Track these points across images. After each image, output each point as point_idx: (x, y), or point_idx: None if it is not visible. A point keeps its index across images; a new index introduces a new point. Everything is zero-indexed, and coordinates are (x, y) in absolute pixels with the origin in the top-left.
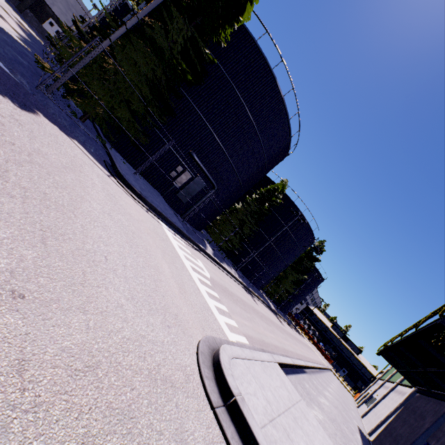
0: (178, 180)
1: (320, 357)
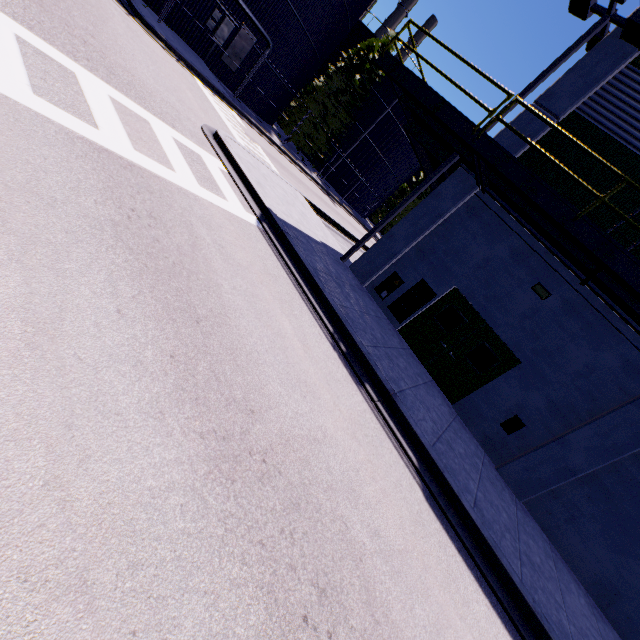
0: (218, 34)
1: None
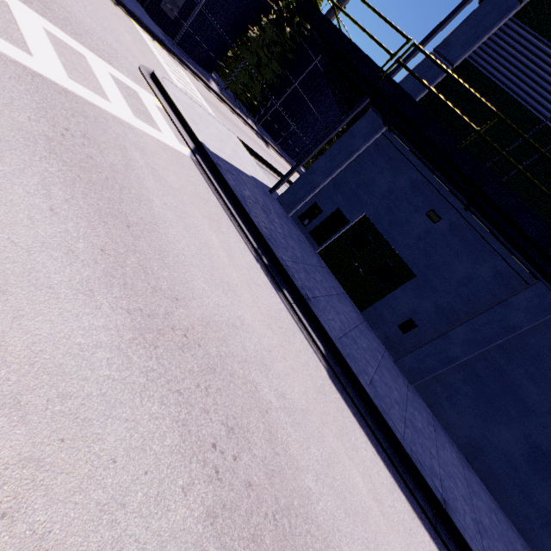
0: None
1: None
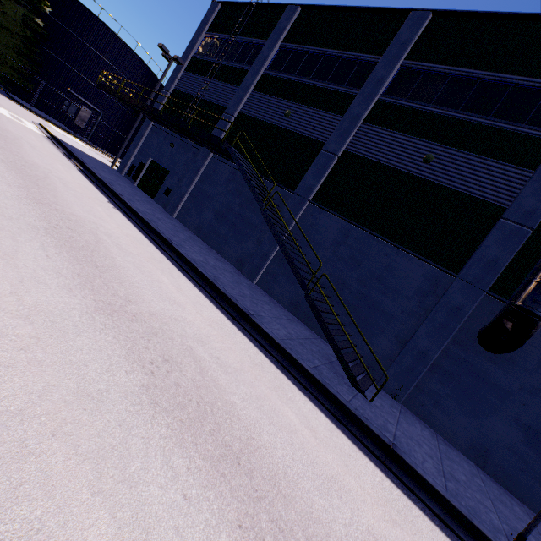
0: (69, 112)
1: None
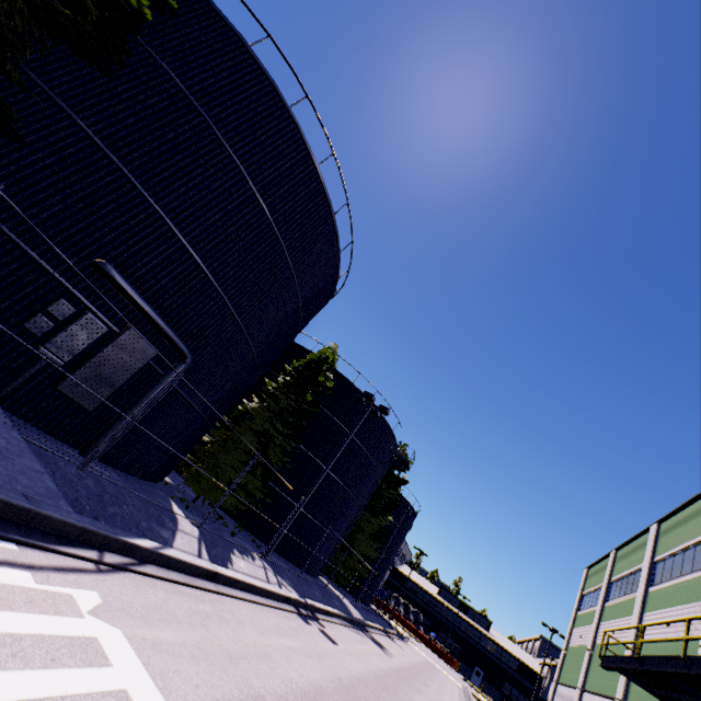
0: (58, 342)
1: (447, 674)
